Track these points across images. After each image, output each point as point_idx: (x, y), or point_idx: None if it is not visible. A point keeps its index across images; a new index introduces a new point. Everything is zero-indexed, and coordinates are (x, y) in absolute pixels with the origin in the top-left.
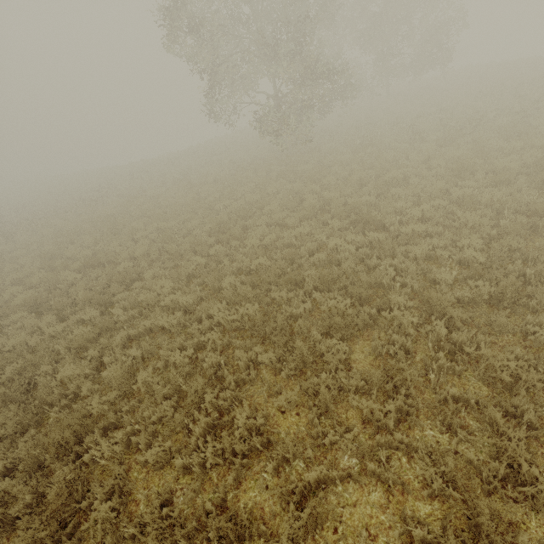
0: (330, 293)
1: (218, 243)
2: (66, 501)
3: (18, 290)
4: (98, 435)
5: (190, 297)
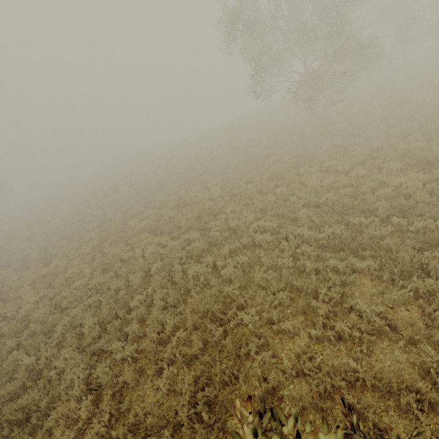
0: (409, 219)
1: (275, 187)
2: (233, 348)
3: (136, 220)
4: (236, 310)
5: (272, 223)
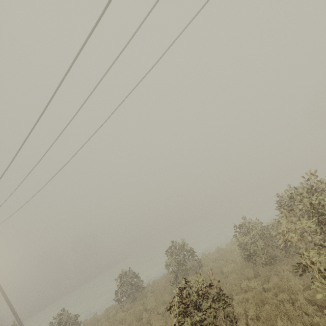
0: None
1: None
2: None
3: None
4: None
5: None
